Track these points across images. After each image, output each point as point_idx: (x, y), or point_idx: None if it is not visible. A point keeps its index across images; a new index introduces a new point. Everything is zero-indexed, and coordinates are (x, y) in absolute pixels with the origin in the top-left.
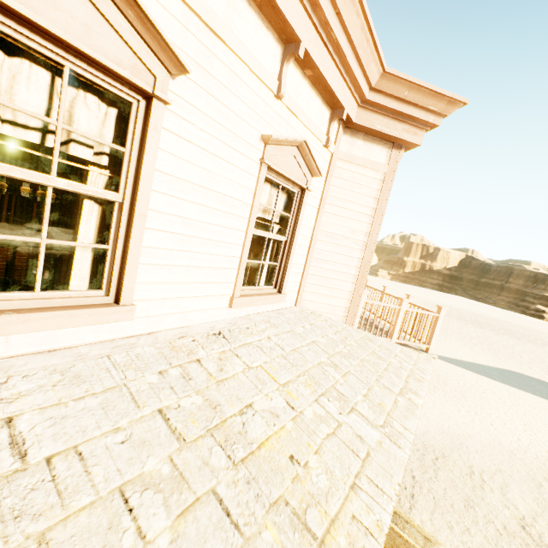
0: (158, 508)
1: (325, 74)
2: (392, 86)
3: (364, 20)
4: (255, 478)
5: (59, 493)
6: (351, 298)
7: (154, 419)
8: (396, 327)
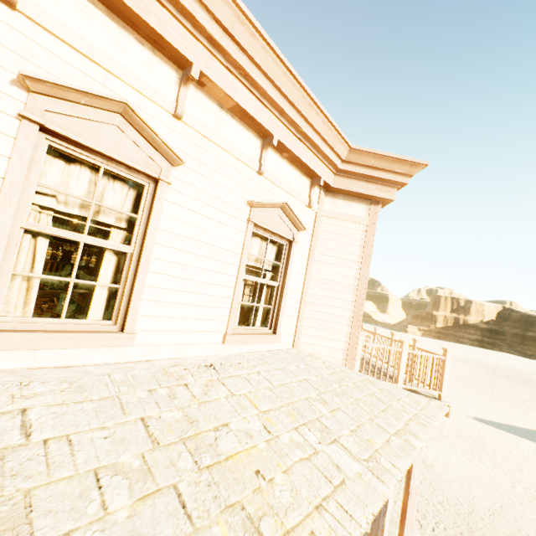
0: (123, 490)
1: (299, 155)
2: (360, 157)
3: (324, 117)
4: (217, 482)
5: (48, 465)
6: (348, 340)
7: (136, 425)
8: (401, 371)
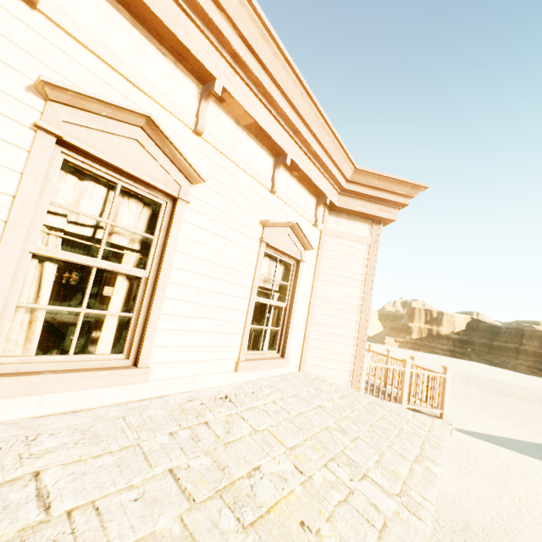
0: None
1: (309, 174)
2: (364, 178)
3: (334, 138)
4: None
5: None
6: (354, 361)
7: (165, 479)
8: (404, 390)
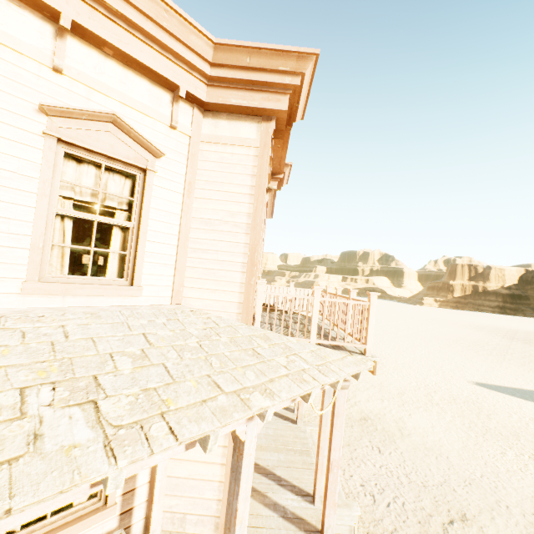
0: None
1: (125, 49)
2: (230, 56)
3: None
4: None
5: None
6: (244, 290)
7: None
8: (313, 323)
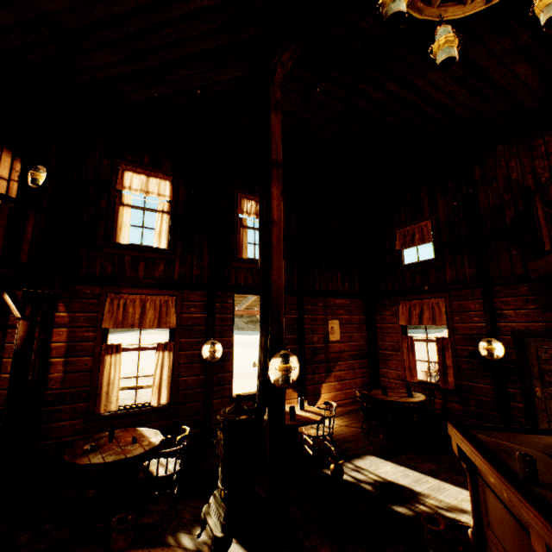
0: None
1: None
2: None
3: None
4: None
5: None
6: None
7: None
8: None
